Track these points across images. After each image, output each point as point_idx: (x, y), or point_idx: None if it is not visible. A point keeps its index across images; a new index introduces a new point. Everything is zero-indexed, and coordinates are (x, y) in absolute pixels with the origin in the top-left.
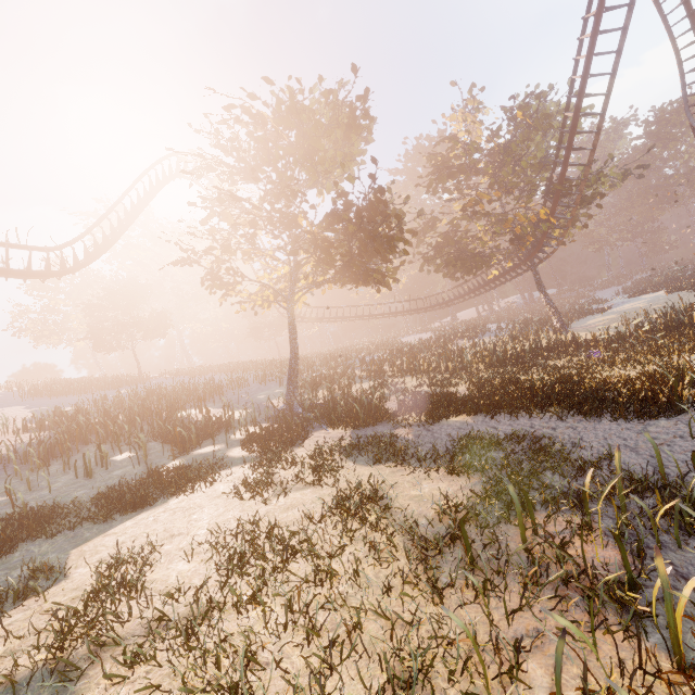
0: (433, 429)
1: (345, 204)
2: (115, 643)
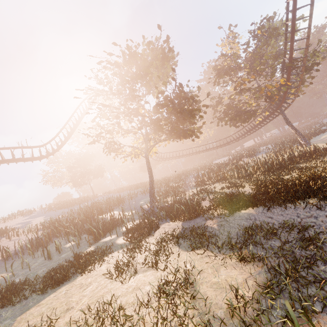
0: (230, 220)
1: (164, 97)
2: None
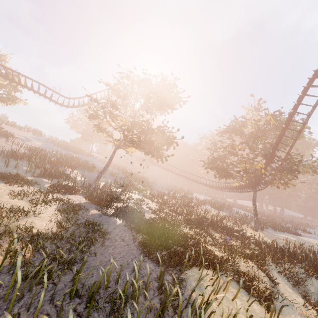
0: (102, 217)
1: (144, 120)
2: None
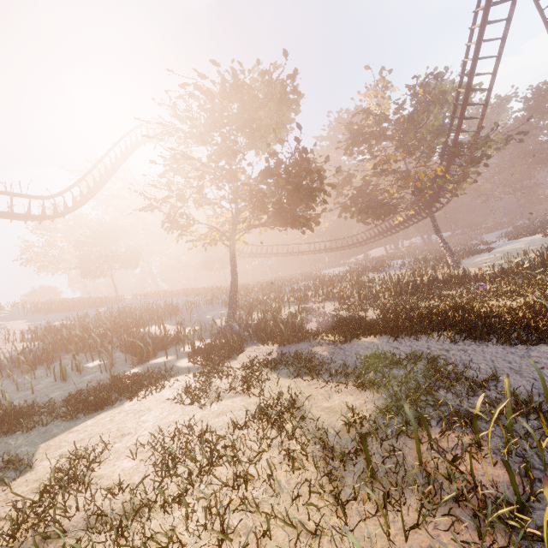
0: (345, 348)
1: (276, 162)
2: (58, 535)
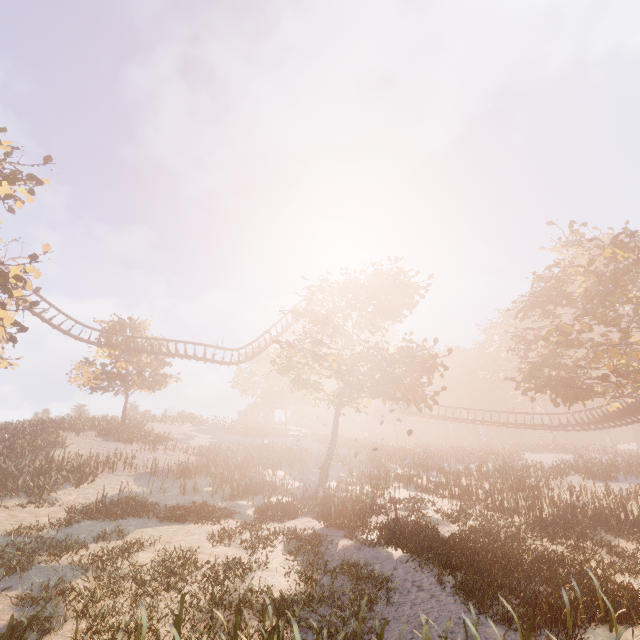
0: (363, 550)
1: (370, 347)
2: (101, 569)
